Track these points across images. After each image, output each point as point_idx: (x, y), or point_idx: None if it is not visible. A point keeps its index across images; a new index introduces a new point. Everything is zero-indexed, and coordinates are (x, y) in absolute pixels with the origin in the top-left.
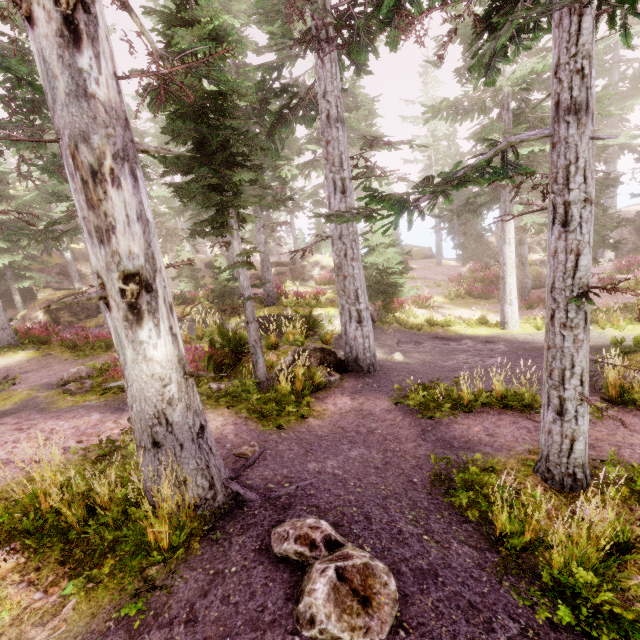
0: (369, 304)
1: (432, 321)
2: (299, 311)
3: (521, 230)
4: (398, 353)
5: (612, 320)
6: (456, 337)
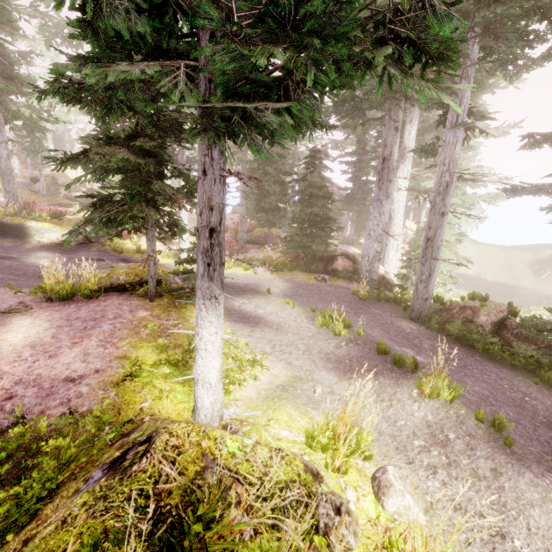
0: (89, 227)
1: (138, 249)
2: (15, 220)
3: (241, 194)
4: (46, 260)
5: (228, 262)
6: (137, 261)
